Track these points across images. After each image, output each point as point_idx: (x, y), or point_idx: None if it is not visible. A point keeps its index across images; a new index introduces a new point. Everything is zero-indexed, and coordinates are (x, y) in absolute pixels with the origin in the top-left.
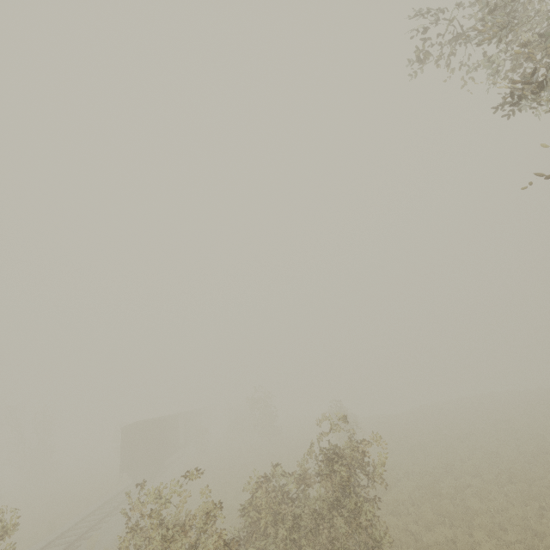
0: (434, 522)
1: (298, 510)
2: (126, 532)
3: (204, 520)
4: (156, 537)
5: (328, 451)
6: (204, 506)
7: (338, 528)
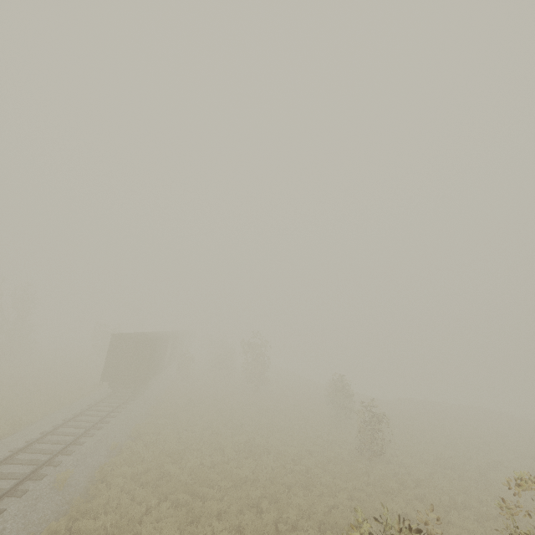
0: None
1: None
2: None
3: None
4: None
5: None
6: None
7: None
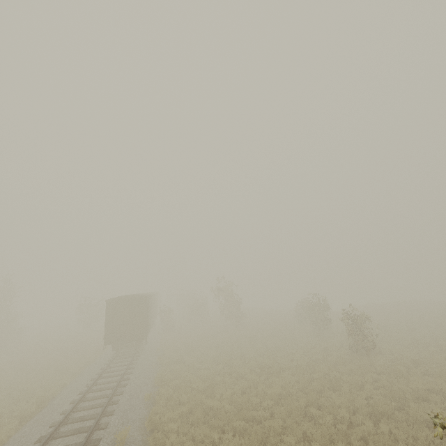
0: None
1: None
2: None
3: None
4: None
5: None
6: None
7: None
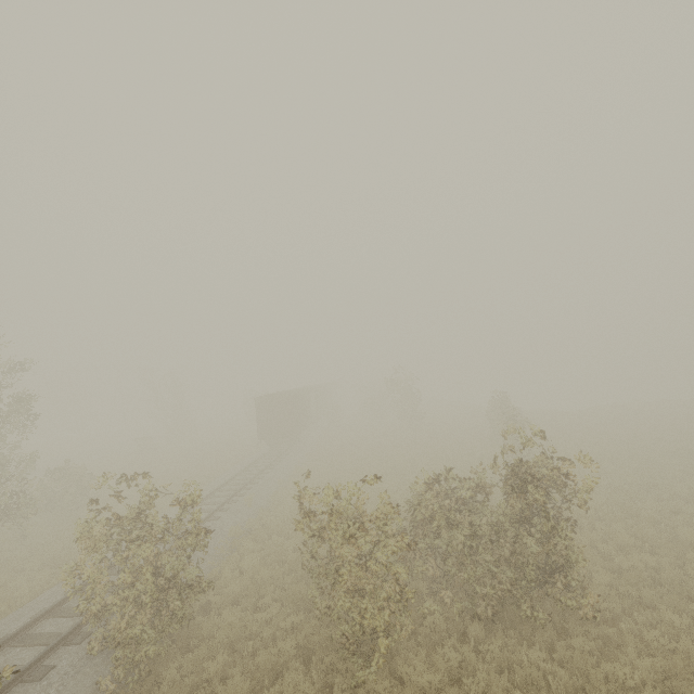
0: (629, 545)
1: (475, 517)
2: (302, 517)
3: (383, 520)
4: (341, 533)
5: (517, 464)
6: (384, 510)
7: (530, 546)
